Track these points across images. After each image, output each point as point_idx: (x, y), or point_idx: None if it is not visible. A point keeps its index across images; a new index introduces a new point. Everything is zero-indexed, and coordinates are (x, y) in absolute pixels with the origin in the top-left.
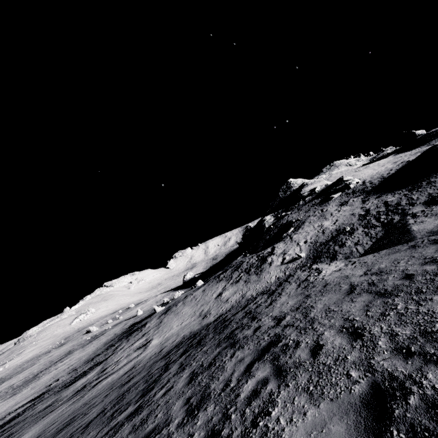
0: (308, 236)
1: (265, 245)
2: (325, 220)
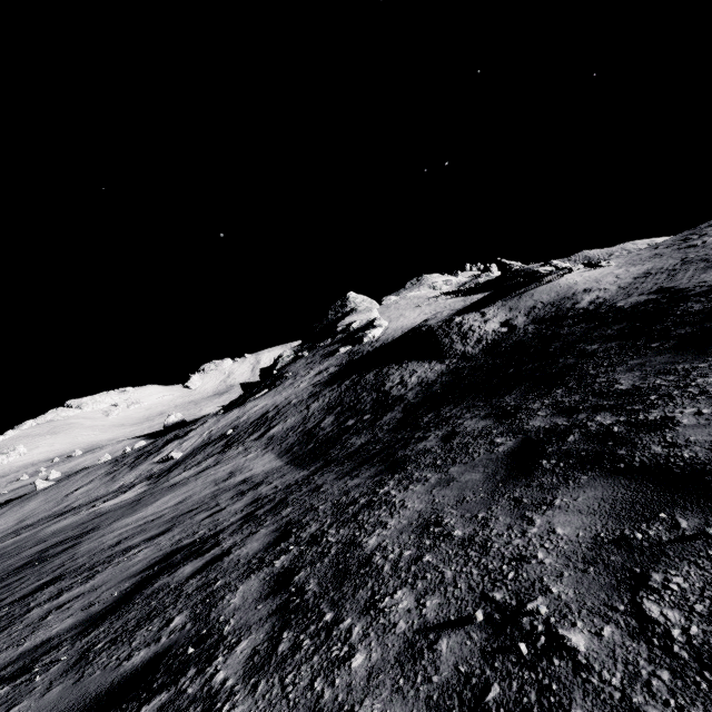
0: (224, 422)
1: (241, 403)
2: (272, 397)
